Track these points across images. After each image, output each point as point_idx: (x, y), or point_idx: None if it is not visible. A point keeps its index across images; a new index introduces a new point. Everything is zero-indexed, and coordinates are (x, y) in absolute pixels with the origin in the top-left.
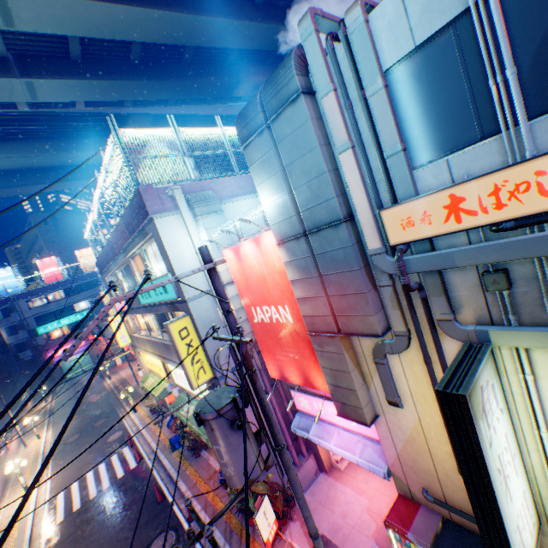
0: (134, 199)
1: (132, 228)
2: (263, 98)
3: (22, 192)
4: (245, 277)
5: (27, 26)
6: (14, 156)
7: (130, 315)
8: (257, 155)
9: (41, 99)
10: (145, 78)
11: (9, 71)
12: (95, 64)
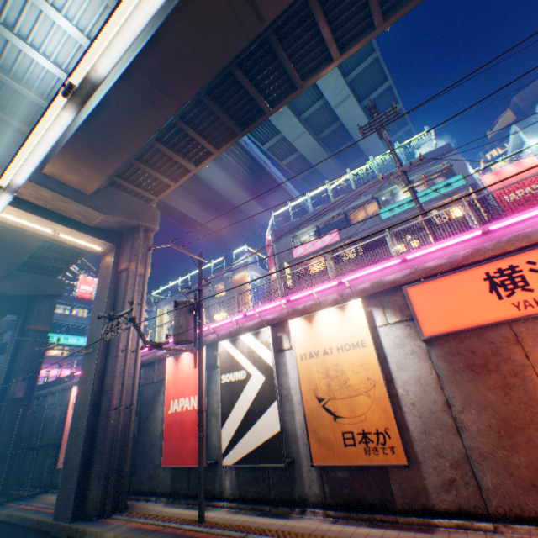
0: (435, 150)
1: (415, 167)
2: (536, 116)
3: (173, 201)
4: (500, 183)
5: (339, 111)
6: (217, 171)
7: (298, 267)
8: (529, 131)
9: (294, 143)
10: (335, 162)
11: (302, 124)
12: (322, 145)
